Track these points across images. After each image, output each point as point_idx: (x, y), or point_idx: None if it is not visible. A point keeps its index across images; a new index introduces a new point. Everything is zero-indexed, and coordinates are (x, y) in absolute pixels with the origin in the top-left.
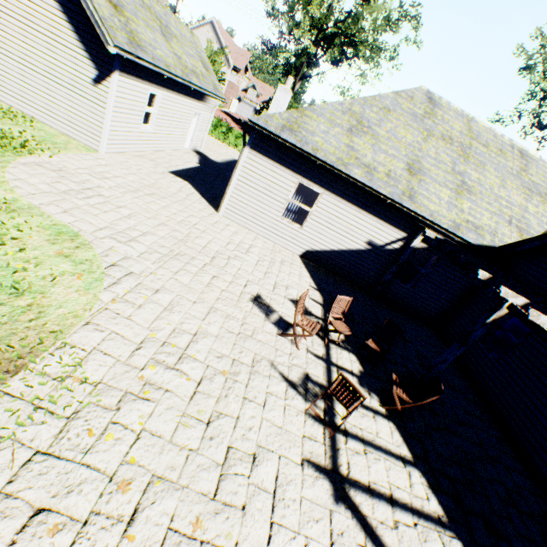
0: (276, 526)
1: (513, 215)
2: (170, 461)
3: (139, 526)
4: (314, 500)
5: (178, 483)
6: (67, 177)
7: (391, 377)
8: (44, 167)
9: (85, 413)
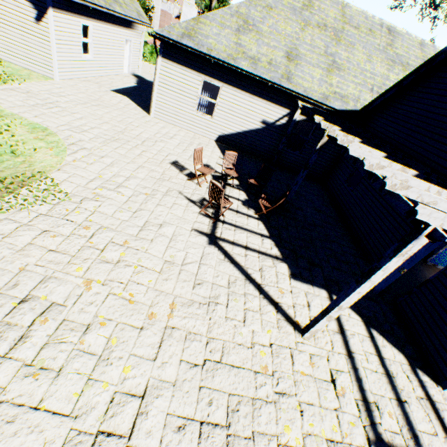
0: (170, 248)
1: (375, 84)
2: (111, 223)
3: (95, 240)
4: (196, 243)
5: (116, 230)
6: (33, 97)
7: (261, 196)
8: (16, 91)
9: (63, 203)
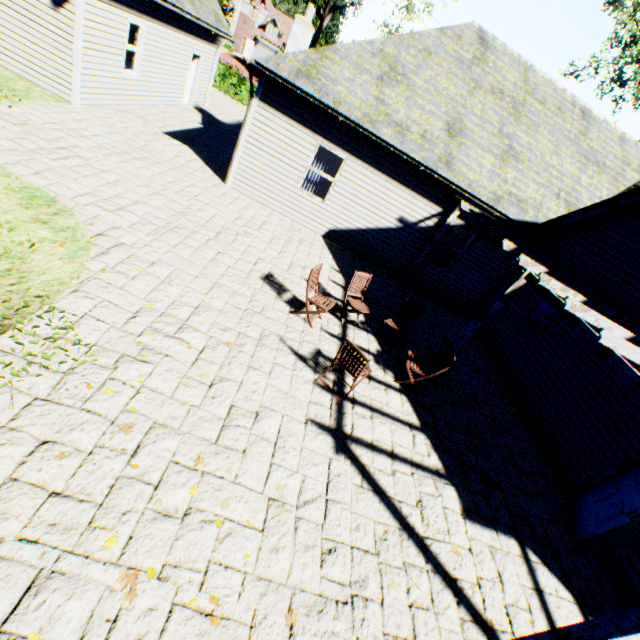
0: (276, 466)
1: (563, 188)
2: (172, 413)
3: (143, 458)
4: (315, 450)
5: (180, 430)
6: (34, 133)
7: (407, 353)
8: (4, 119)
9: (81, 370)
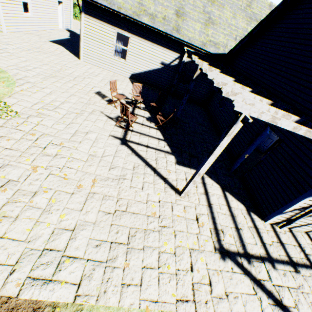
0: (94, 147)
1: (238, 35)
2: (51, 131)
3: (39, 142)
4: (112, 143)
5: (54, 136)
6: None
7: (158, 113)
8: None
9: (14, 119)
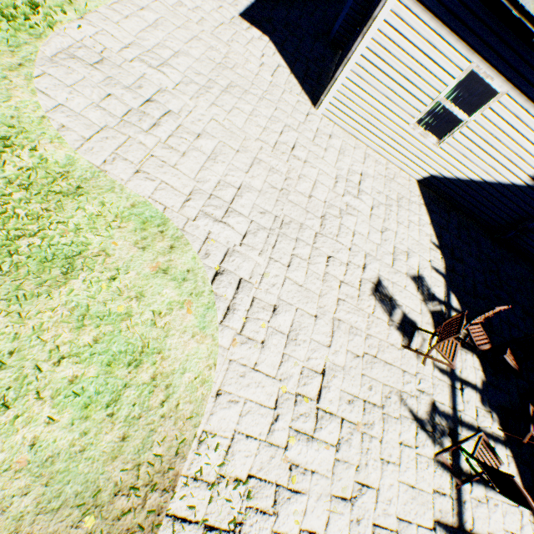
0: None
1: None
2: None
3: None
4: None
5: None
6: (114, 77)
7: (528, 410)
8: (79, 58)
9: (246, 523)
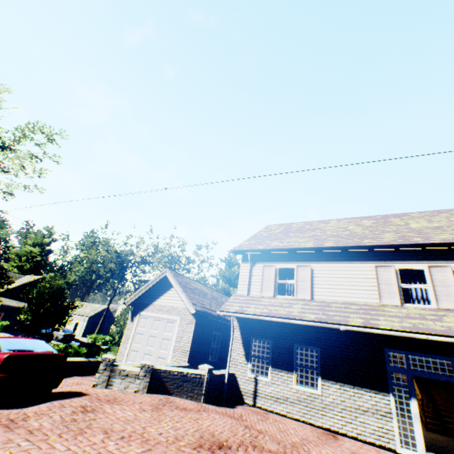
0: None
1: None
2: None
3: None
4: None
5: None
6: None
7: None
8: None
9: None
